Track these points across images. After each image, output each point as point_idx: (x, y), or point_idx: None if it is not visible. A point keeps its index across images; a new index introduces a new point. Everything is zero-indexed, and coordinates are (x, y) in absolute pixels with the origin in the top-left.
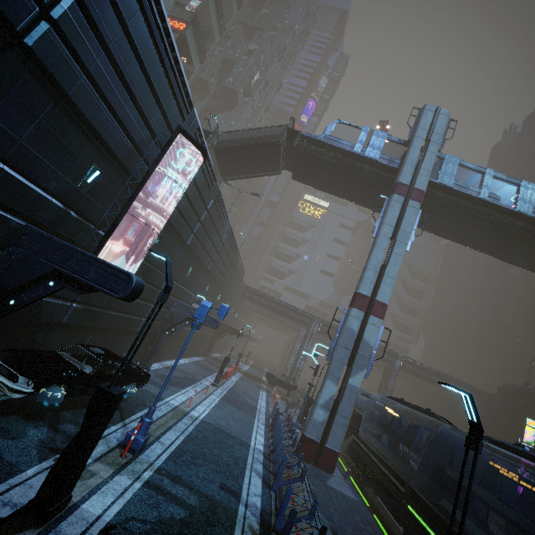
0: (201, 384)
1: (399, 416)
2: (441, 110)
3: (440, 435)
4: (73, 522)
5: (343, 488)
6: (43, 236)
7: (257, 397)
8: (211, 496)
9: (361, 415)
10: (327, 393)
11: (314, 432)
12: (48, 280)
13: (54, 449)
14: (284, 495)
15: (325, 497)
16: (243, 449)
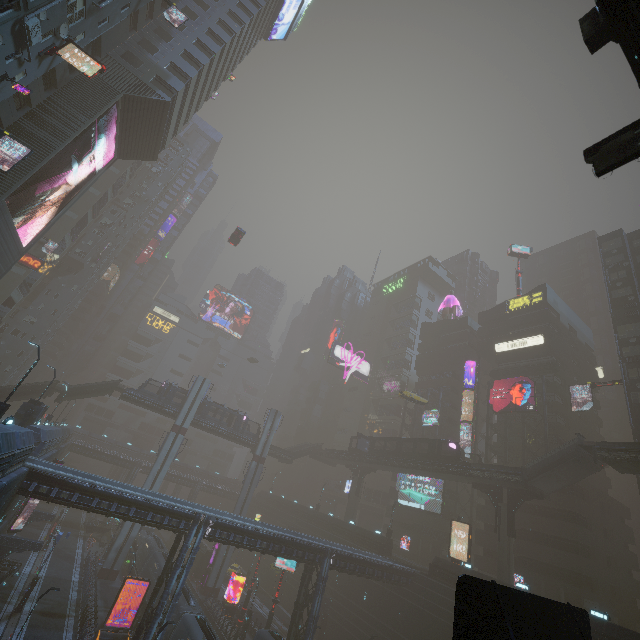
0: (35, 553)
1: (148, 548)
2: (206, 380)
3: (154, 555)
4: (25, 612)
5: (118, 585)
6: (7, 537)
7: (76, 547)
8: (59, 600)
9: (138, 548)
10: (118, 544)
11: (108, 564)
12: (9, 551)
13: (4, 601)
14: (86, 591)
15: (106, 591)
16: (69, 583)
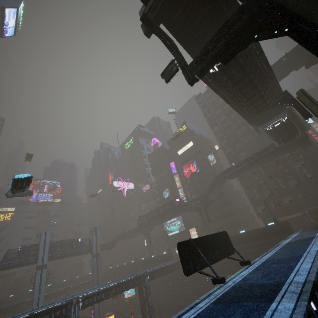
0: None
1: None
2: (47, 232)
3: None
4: None
5: None
6: None
7: None
8: None
9: None
10: None
11: None
12: None
13: None
14: None
15: None
16: None
